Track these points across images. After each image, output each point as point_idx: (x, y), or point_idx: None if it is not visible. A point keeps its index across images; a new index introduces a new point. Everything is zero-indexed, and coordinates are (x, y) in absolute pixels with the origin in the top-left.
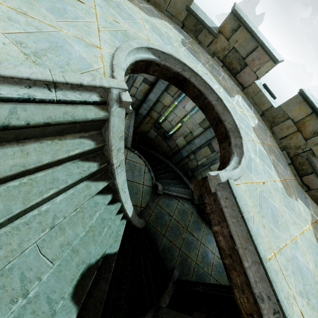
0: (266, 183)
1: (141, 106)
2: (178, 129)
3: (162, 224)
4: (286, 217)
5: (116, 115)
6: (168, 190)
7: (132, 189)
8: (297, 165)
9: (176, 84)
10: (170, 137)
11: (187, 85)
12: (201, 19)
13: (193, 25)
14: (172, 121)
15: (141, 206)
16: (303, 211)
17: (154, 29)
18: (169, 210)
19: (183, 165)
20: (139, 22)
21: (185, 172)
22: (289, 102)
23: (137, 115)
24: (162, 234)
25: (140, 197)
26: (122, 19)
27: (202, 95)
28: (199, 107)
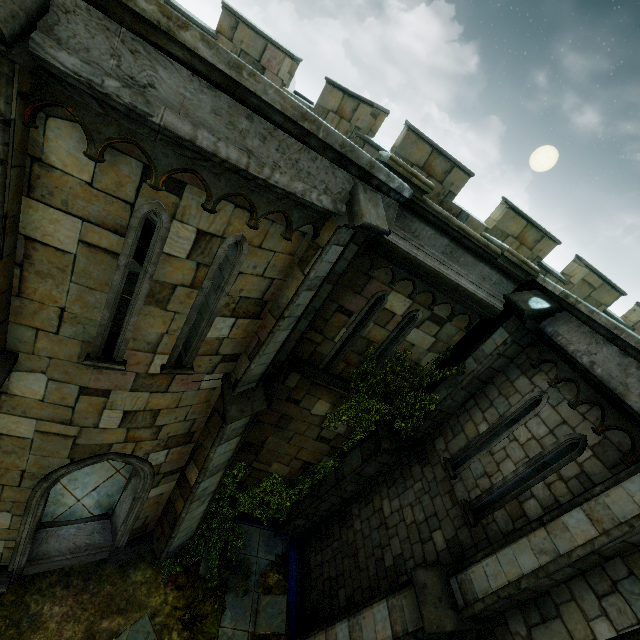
0: None
1: None
2: None
3: None
4: None
5: None
6: None
7: None
8: None
9: None
10: None
11: None
12: (189, 16)
13: None
14: None
15: None
16: None
17: None
18: None
19: None
20: None
21: None
22: (322, 95)
23: None
24: None
25: None
26: None
27: None
28: None
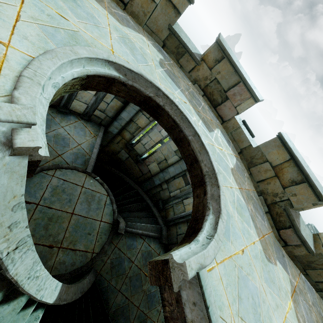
0: (245, 251)
1: (111, 123)
2: (151, 154)
3: (118, 274)
4: (268, 301)
5: (1, 169)
6: (133, 226)
7: (85, 228)
8: (275, 215)
9: (148, 109)
10: (142, 162)
11: (160, 112)
12: (184, 42)
13: (175, 46)
14: (146, 144)
15: (93, 251)
16: (283, 280)
17: (125, 40)
18: (130, 253)
19: (154, 194)
20: (104, 27)
21: (155, 202)
22: (268, 143)
23: (107, 133)
24: (117, 289)
25: (94, 239)
26: (76, 16)
27: (178, 127)
28: (173, 140)
